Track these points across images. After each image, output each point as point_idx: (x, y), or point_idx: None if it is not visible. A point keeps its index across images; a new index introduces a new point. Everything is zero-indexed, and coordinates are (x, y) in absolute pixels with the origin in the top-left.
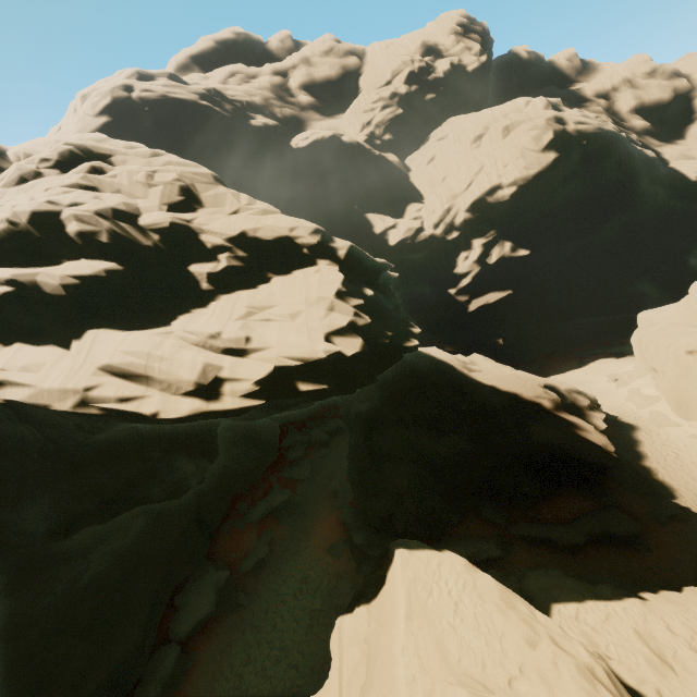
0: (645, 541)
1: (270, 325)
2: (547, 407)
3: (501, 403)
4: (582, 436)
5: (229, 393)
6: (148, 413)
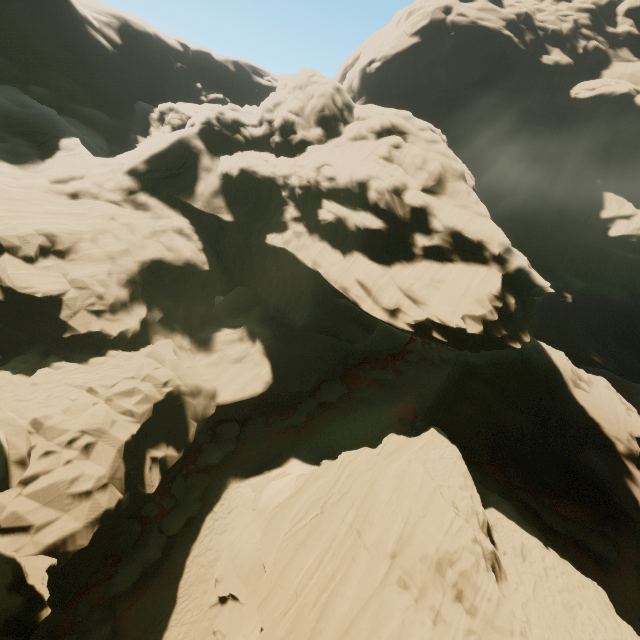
0: (611, 569)
1: (438, 292)
2: (618, 450)
3: (578, 421)
4: (627, 484)
5: (400, 318)
6: (364, 307)
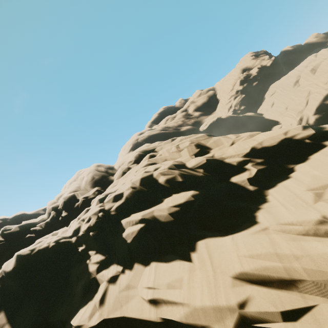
0: None
1: None
2: None
3: None
4: None
5: None
6: None
